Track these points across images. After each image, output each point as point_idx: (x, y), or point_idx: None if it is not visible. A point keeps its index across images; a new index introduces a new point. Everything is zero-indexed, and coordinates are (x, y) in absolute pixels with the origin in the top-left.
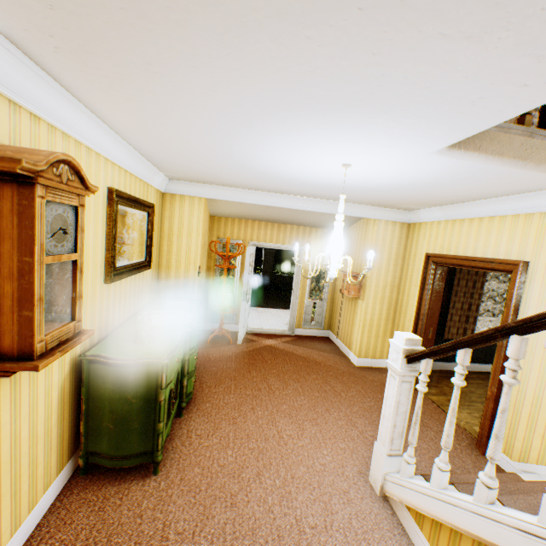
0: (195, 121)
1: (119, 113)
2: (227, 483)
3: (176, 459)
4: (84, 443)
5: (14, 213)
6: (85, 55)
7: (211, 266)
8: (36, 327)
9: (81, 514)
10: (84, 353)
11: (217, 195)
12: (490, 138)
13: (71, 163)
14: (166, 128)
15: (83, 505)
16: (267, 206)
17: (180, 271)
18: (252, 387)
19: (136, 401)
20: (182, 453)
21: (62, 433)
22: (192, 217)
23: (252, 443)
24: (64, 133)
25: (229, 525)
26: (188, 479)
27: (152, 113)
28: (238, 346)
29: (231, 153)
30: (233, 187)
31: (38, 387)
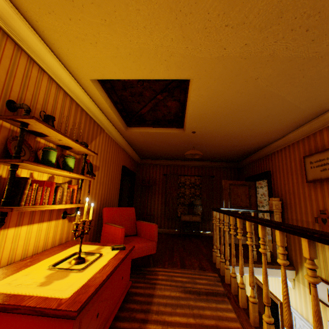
0: None
1: None
2: None
3: None
4: None
5: None
6: None
7: None
8: None
9: None
10: None
11: None
12: (236, 268)
13: None
14: None
15: None
16: None
17: None
18: None
19: None
20: None
21: None
22: None
23: None
24: None
25: None
26: None
27: None
28: None
29: None
30: None
31: None
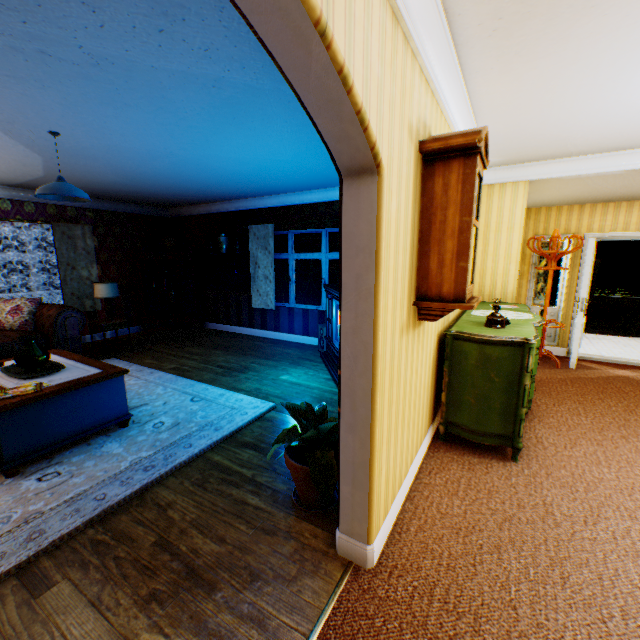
0: (598, 57)
1: (498, 87)
2: (612, 495)
3: (531, 456)
4: (444, 412)
5: (458, 183)
6: (518, 24)
7: (522, 272)
8: (467, 276)
9: (453, 466)
10: (446, 330)
11: (550, 173)
12: None
13: (485, 137)
14: (545, 85)
15: (451, 461)
16: (628, 173)
17: (496, 273)
18: (612, 416)
19: (497, 381)
20: (537, 453)
21: (430, 397)
22: (513, 208)
23: (636, 470)
24: (447, 125)
25: (633, 533)
26: (556, 477)
27: (541, 71)
28: (569, 371)
29: (620, 92)
30: (578, 155)
31: (427, 347)
